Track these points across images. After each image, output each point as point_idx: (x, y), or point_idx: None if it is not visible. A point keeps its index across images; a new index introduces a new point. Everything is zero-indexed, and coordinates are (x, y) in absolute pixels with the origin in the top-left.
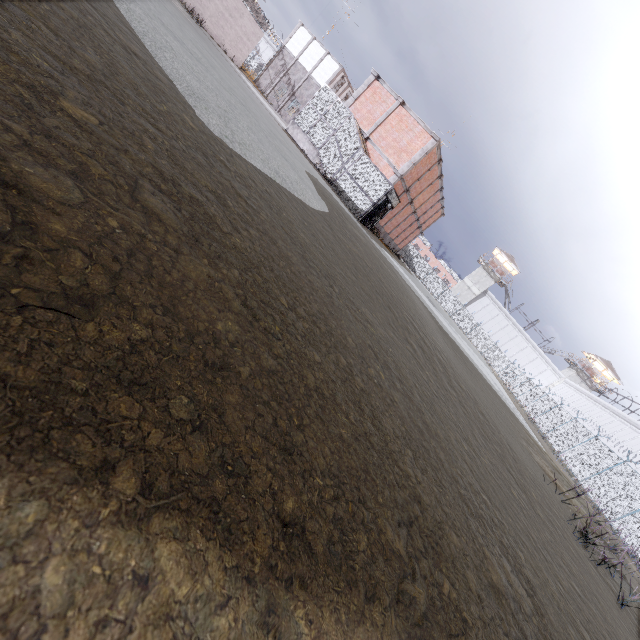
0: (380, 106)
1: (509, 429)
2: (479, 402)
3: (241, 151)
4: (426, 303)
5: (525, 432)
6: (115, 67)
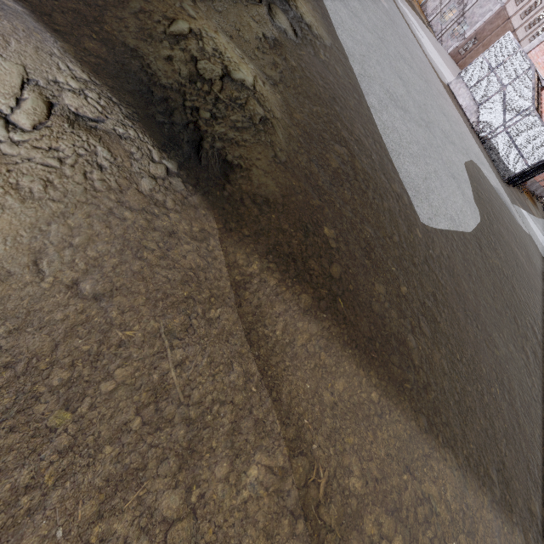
0: None
1: None
2: None
3: (435, 222)
4: None
5: None
6: (399, 228)
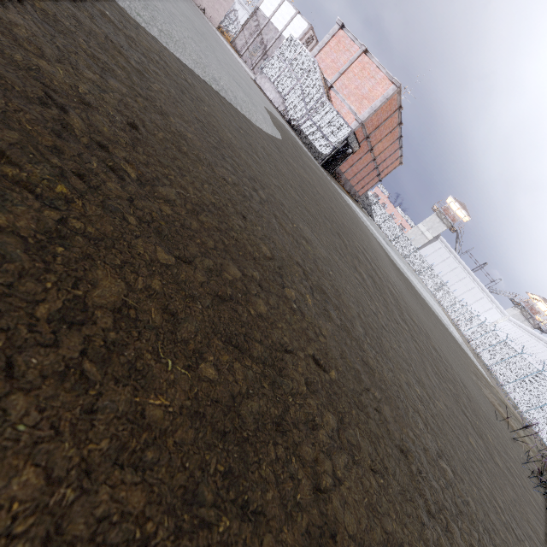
0: (344, 55)
1: (460, 363)
2: (431, 336)
3: (160, 37)
4: (381, 242)
5: (474, 366)
6: None
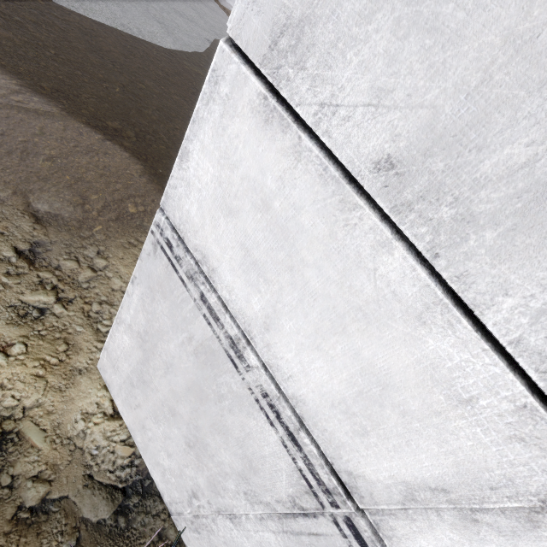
0: None
1: None
2: None
3: (85, 13)
4: None
5: None
6: None
